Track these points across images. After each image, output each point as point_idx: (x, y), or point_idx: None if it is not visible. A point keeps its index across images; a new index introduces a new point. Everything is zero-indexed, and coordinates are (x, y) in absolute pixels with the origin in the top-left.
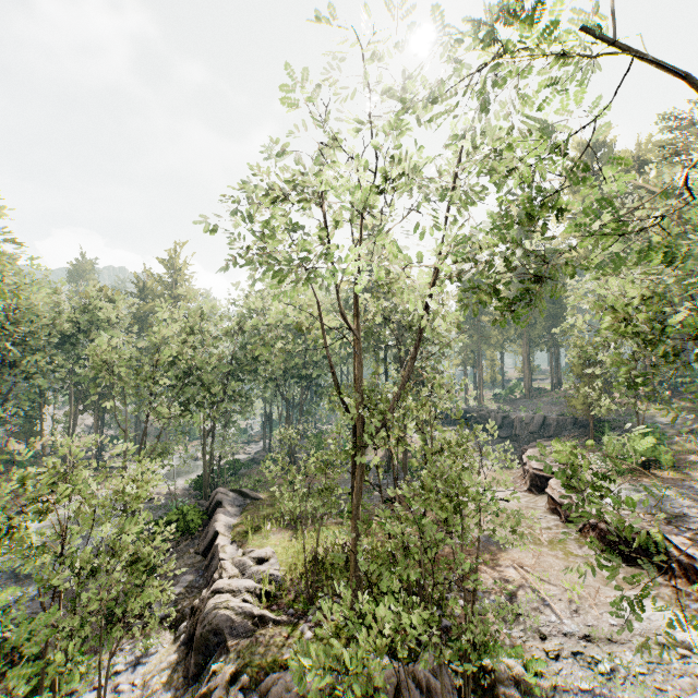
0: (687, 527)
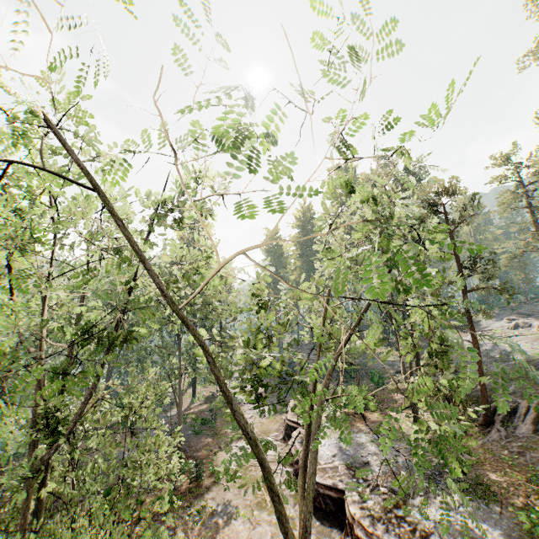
0: (365, 477)
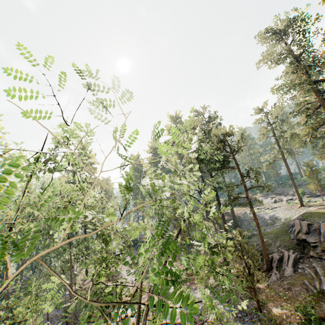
0: None
